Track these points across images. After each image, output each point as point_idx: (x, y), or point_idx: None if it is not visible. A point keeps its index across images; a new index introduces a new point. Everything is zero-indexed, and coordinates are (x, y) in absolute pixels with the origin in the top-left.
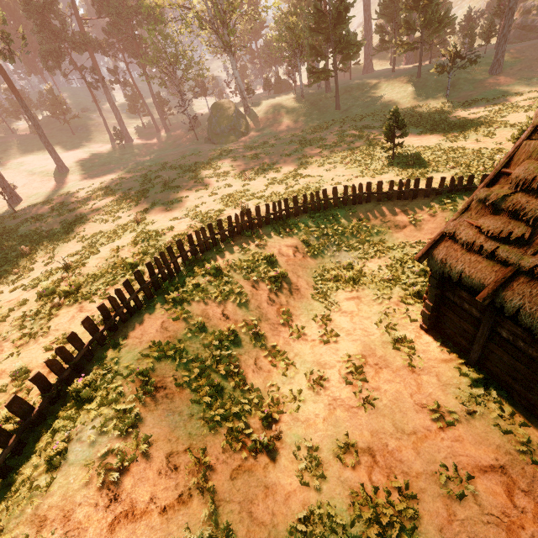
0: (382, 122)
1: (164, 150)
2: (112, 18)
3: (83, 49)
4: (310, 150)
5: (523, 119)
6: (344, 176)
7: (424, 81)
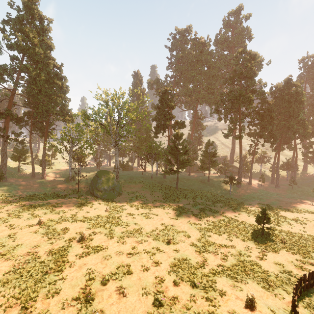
0: (210, 202)
1: (44, 194)
2: (36, 110)
3: (3, 116)
4: (189, 216)
5: (292, 216)
6: (253, 249)
7: (212, 184)
